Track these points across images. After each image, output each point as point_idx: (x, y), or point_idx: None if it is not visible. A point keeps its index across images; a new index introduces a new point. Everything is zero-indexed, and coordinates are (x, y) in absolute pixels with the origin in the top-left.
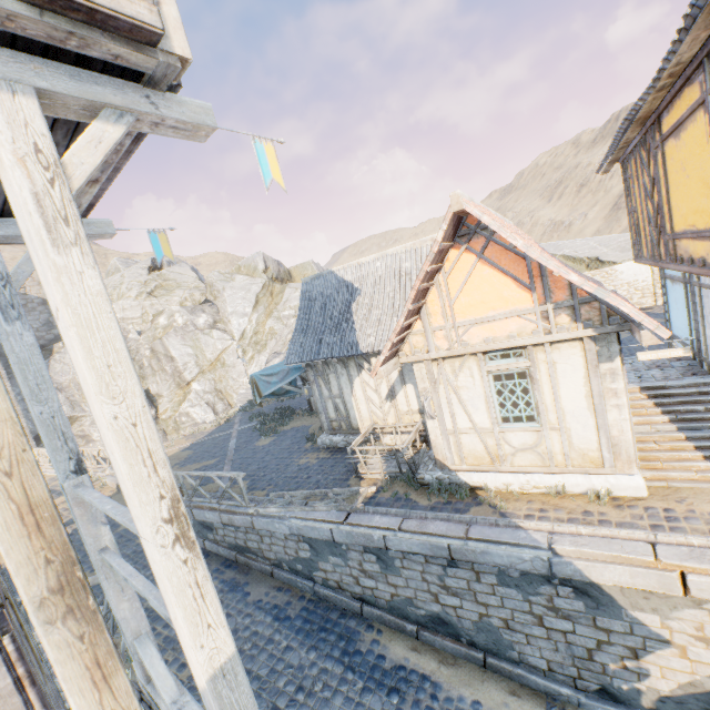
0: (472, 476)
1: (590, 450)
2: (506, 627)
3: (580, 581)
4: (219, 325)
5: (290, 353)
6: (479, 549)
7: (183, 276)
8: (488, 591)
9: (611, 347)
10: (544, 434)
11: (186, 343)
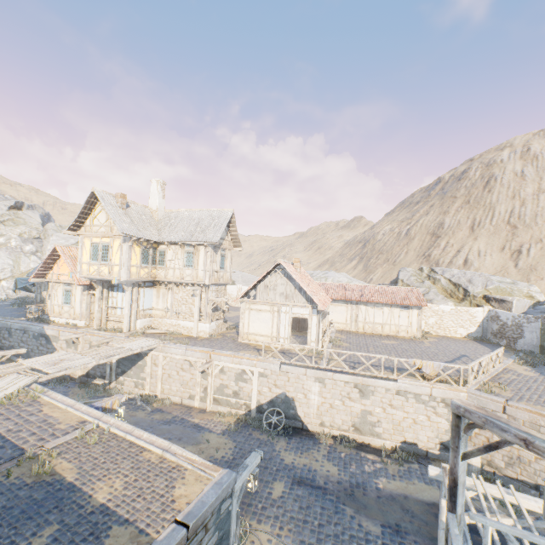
0: (53, 318)
1: (79, 314)
2: (32, 351)
3: (47, 335)
4: (38, 254)
5: (31, 272)
6: (31, 327)
7: (32, 219)
8: (31, 340)
9: (86, 288)
10: (71, 308)
11: (11, 257)
